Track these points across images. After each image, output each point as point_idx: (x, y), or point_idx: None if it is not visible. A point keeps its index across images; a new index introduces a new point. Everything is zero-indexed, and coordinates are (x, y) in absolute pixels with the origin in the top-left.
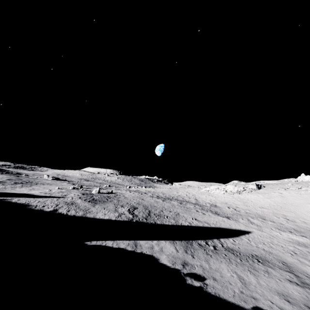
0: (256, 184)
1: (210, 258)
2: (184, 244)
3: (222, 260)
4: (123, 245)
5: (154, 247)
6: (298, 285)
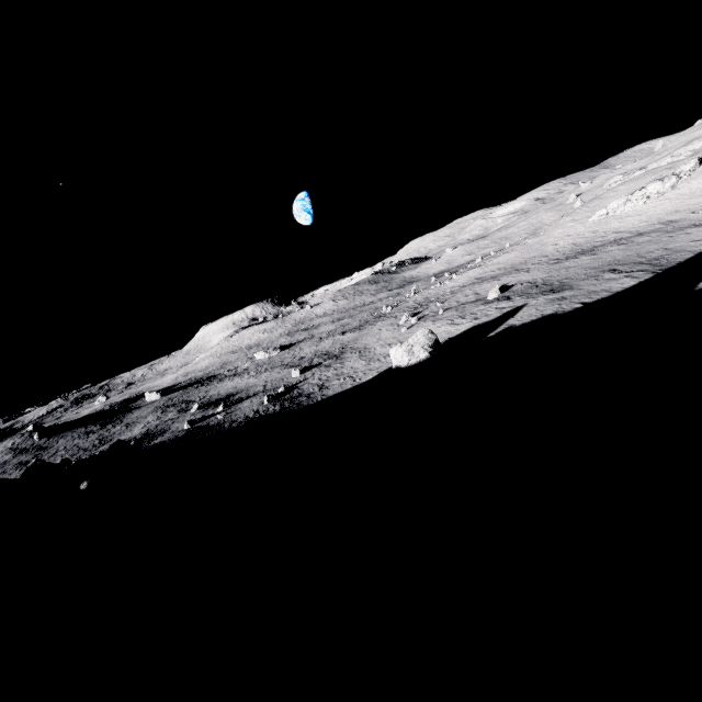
0: (693, 159)
1: None
2: None
3: None
4: None
5: None
6: None
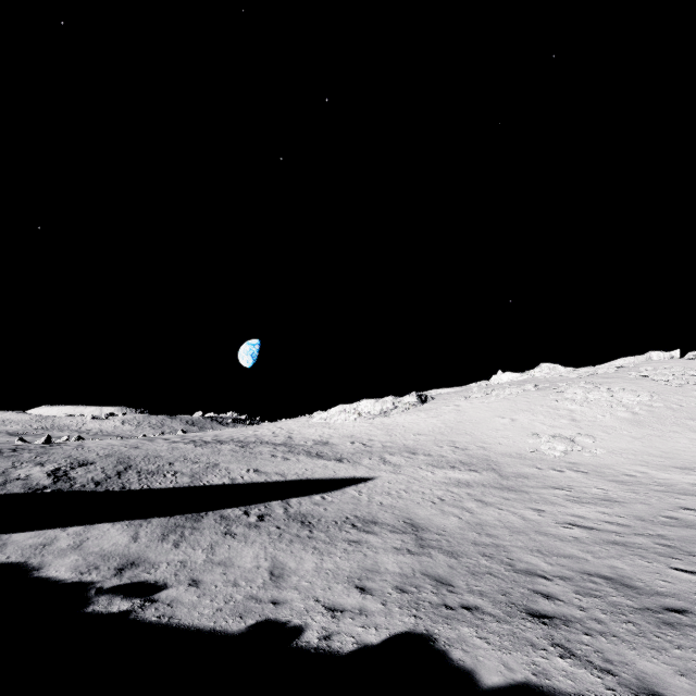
0: (419, 394)
1: (228, 541)
2: (174, 522)
3: (259, 539)
4: None
5: (56, 542)
6: (409, 553)
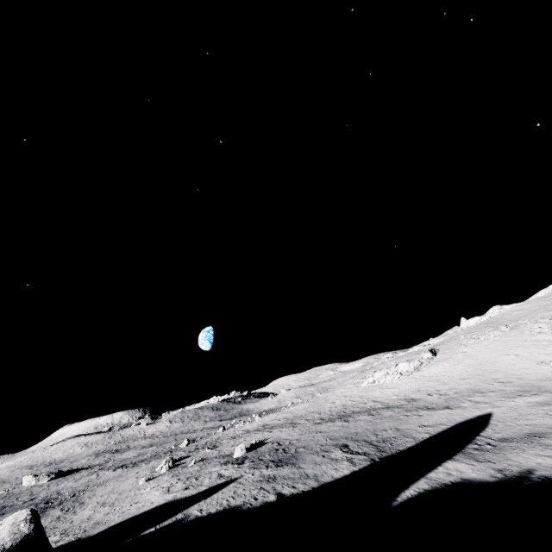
0: (429, 350)
1: (506, 455)
2: (464, 456)
3: (516, 451)
4: (424, 486)
5: (449, 472)
6: None
